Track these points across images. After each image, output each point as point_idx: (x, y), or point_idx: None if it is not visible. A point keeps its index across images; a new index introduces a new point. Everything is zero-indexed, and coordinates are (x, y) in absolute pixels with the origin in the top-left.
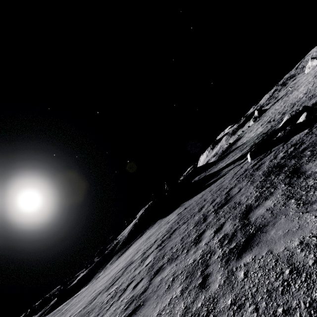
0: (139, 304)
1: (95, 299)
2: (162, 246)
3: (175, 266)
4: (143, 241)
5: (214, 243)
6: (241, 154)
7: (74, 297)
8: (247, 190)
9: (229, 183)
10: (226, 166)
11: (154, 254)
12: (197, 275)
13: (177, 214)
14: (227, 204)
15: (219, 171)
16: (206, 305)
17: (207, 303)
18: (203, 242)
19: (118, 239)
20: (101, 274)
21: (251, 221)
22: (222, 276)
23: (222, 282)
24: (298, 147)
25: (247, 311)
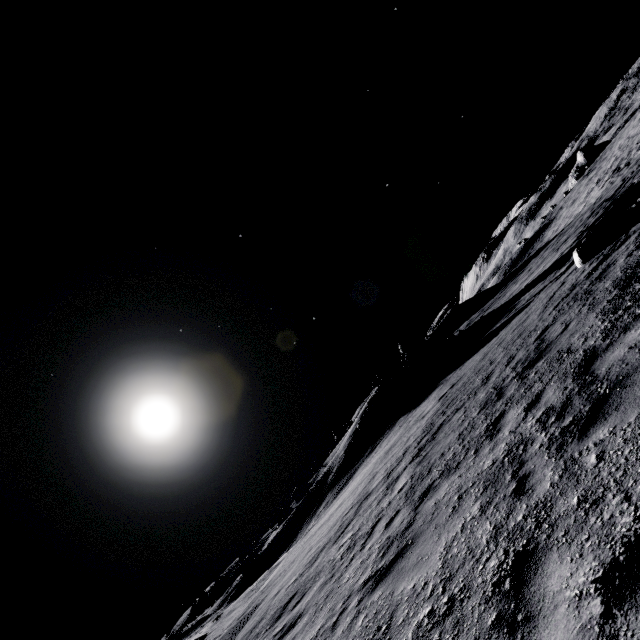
0: (406, 544)
1: (317, 559)
2: (423, 457)
3: (458, 479)
4: (379, 458)
5: (529, 427)
6: (557, 257)
7: (273, 568)
8: (582, 323)
9: (540, 319)
10: (527, 289)
11: (410, 472)
12: (506, 480)
13: (436, 399)
14: (542, 359)
15: (511, 301)
16: (533, 515)
17: (533, 513)
18: (506, 430)
19: (326, 465)
20: (313, 525)
21: (599, 374)
22: (554, 471)
23: (555, 479)
24: None
25: (611, 504)
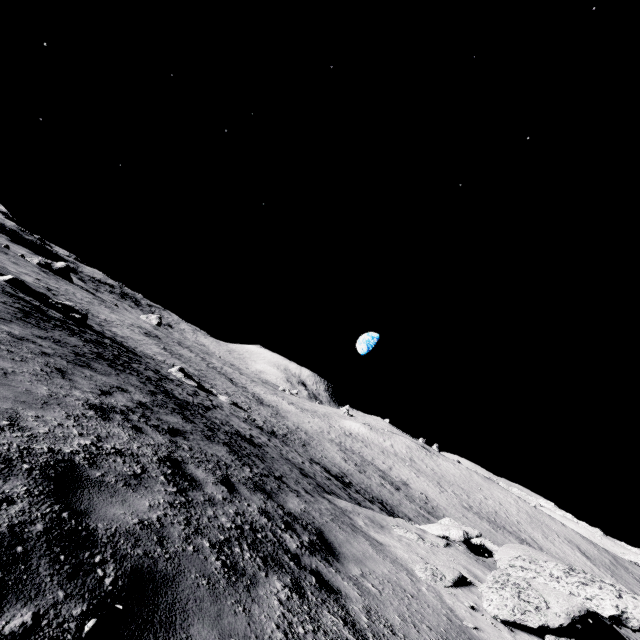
0: None
1: None
2: None
3: None
4: None
5: None
6: None
7: None
8: None
9: None
10: None
11: None
12: None
13: None
14: None
15: None
16: None
17: None
18: None
19: None
20: None
21: None
22: None
23: None
24: (50, 312)
25: None
